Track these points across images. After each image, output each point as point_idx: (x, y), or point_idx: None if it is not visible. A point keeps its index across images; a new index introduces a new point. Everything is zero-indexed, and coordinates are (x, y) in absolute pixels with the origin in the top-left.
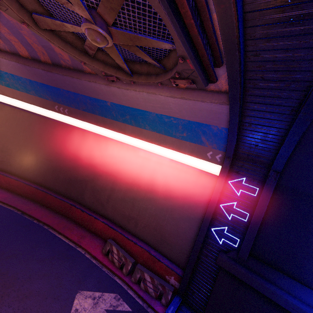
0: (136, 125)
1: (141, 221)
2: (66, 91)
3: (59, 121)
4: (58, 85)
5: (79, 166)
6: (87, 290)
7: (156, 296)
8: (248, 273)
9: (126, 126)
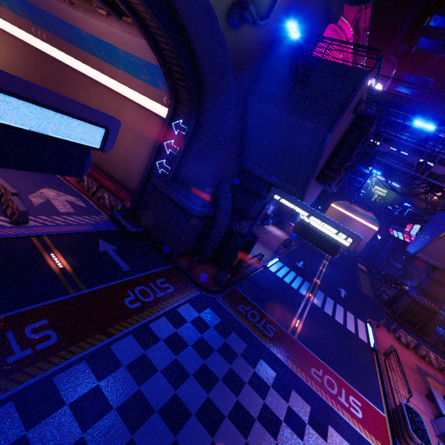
0: (112, 64)
1: (114, 163)
2: (41, 9)
3: (39, 49)
4: (31, 0)
5: None
6: (54, 190)
7: (110, 208)
8: (165, 186)
9: (104, 64)
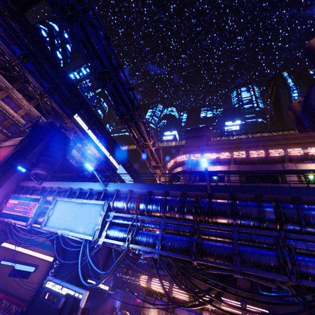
0: (35, 246)
1: (22, 289)
2: None
3: (3, 245)
4: None
5: (4, 267)
6: None
7: (14, 313)
8: None
9: (31, 247)
